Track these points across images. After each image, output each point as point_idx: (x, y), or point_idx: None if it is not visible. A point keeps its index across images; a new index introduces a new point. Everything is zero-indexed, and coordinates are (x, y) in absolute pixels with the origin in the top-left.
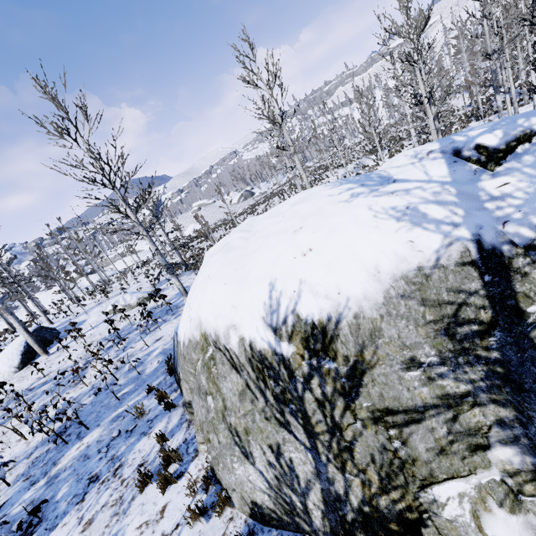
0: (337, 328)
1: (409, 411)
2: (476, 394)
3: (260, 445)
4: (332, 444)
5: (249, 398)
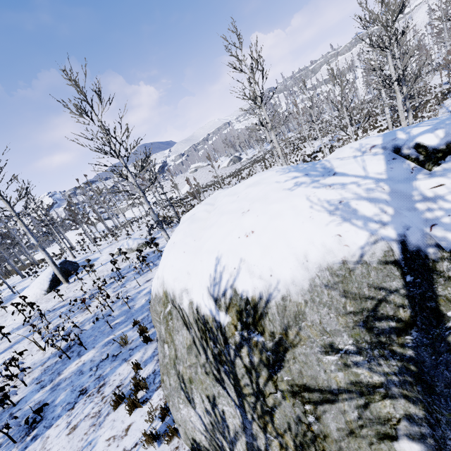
0: (267, 307)
1: (325, 391)
2: (388, 387)
3: (200, 394)
4: (256, 406)
5: (194, 352)
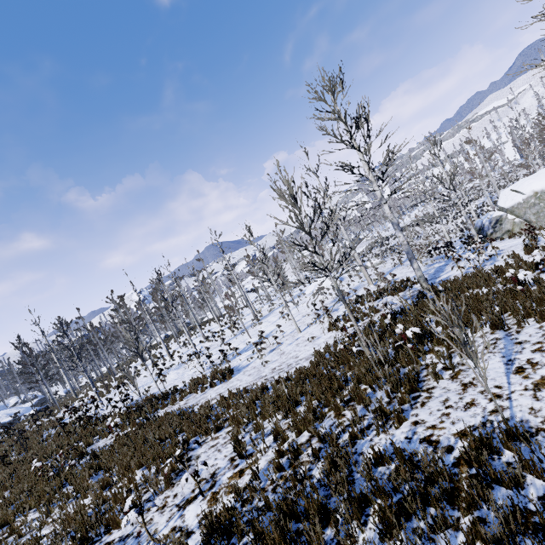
0: None
1: None
2: None
3: None
4: None
5: None
